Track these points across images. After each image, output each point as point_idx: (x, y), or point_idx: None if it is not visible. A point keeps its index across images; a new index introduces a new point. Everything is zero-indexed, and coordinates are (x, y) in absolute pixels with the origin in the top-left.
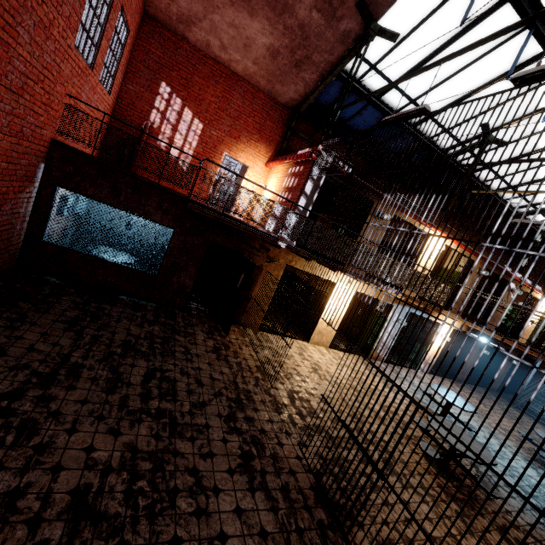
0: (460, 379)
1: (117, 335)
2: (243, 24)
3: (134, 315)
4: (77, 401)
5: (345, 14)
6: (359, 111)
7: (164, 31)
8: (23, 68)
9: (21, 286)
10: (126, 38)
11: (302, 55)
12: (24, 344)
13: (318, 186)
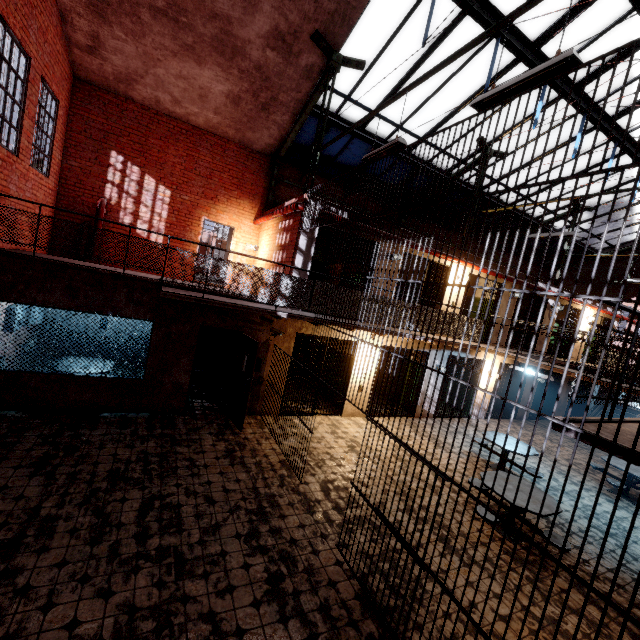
0: (521, 416)
1: (101, 465)
2: (192, 74)
3: (121, 434)
4: (53, 565)
5: (302, 48)
6: (346, 146)
7: (103, 93)
8: None
9: None
10: (56, 110)
11: (267, 97)
12: None
13: (314, 239)
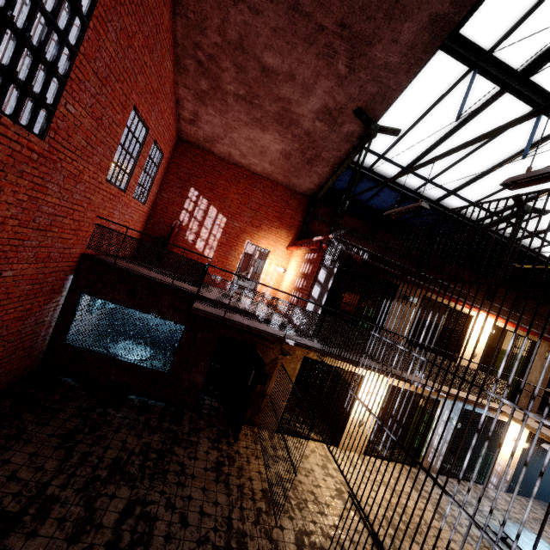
0: None
1: (110, 450)
2: (257, 137)
3: (136, 420)
4: None
5: (345, 120)
6: (376, 193)
7: (194, 149)
8: (52, 210)
9: (35, 392)
10: (161, 160)
11: (312, 154)
12: (7, 470)
13: (333, 274)
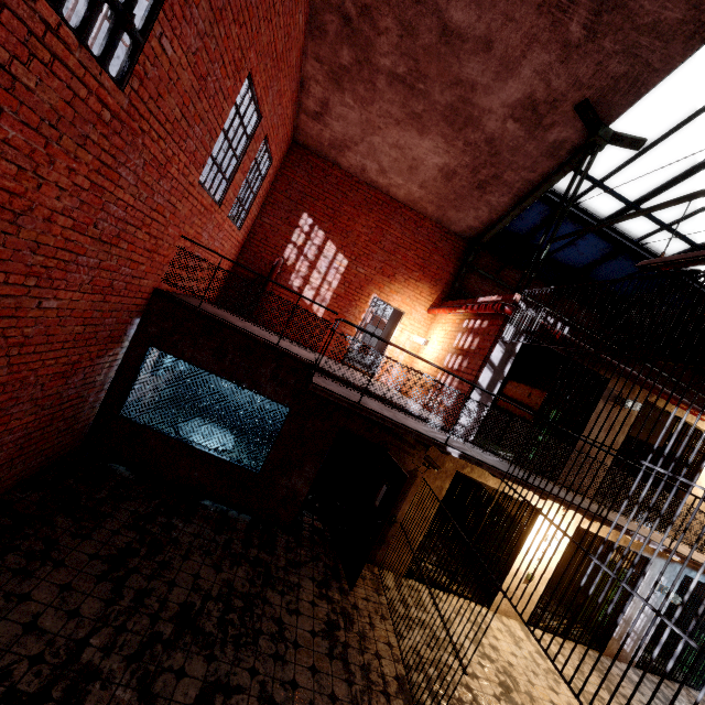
0: None
1: (177, 589)
2: (409, 144)
3: (213, 541)
4: None
5: (556, 120)
6: (572, 241)
7: (313, 158)
8: (122, 213)
9: (74, 483)
10: (268, 169)
11: (489, 175)
12: (25, 613)
13: (513, 353)
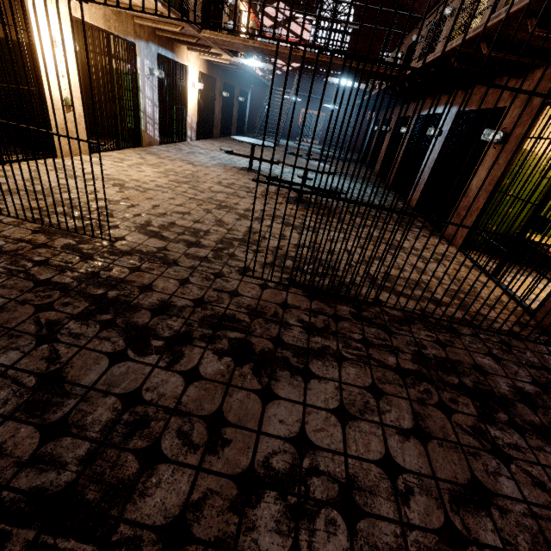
0: (216, 135)
1: None
2: None
3: None
4: None
5: None
6: None
7: None
8: None
9: None
10: None
11: None
12: None
13: None
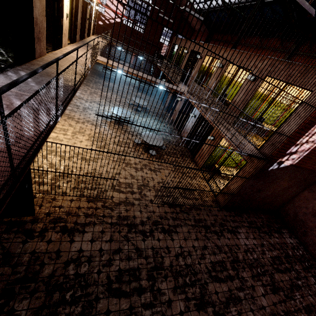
0: None
1: None
2: None
3: None
4: None
5: None
6: None
7: None
8: None
9: None
10: None
11: None
12: None
13: None
